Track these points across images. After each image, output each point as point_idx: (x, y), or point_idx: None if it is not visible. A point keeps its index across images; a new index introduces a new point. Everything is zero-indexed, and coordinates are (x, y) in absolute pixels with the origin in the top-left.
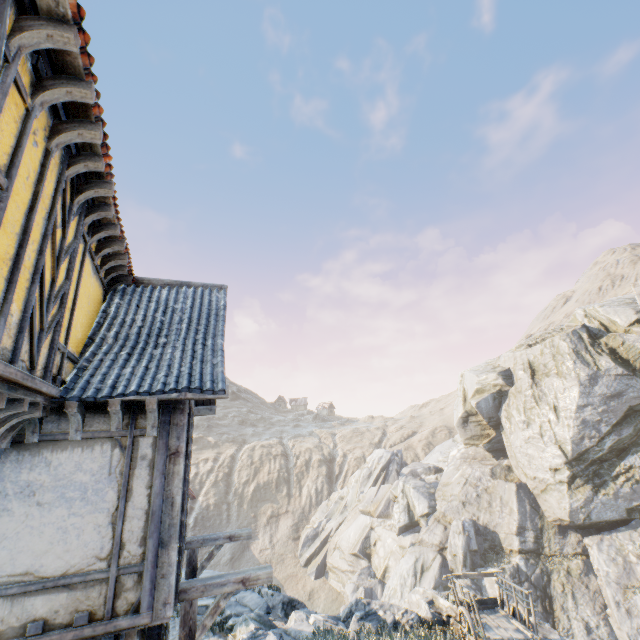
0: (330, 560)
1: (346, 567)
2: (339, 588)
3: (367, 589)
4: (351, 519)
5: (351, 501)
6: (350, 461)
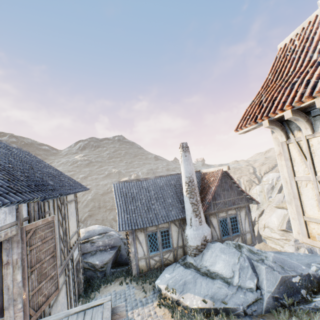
0: (264, 233)
1: (279, 237)
2: (278, 248)
3: (308, 249)
4: (270, 212)
5: (261, 202)
6: (244, 182)
